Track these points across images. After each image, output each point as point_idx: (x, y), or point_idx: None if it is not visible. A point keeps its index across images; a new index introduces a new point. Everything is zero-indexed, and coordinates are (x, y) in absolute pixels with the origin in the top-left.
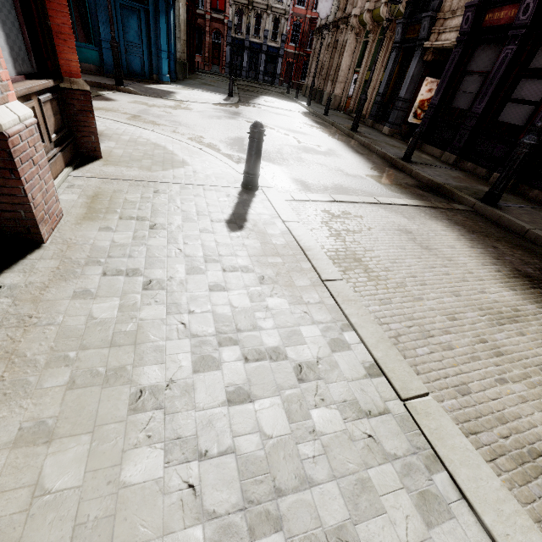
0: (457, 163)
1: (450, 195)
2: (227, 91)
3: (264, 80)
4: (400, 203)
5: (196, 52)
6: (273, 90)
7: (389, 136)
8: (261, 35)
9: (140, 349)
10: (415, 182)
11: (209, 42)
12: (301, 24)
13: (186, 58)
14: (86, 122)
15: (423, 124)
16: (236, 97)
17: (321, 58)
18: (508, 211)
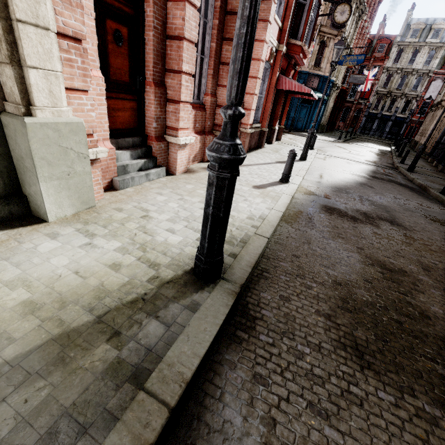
0: (443, 170)
1: (398, 169)
2: (341, 138)
3: (387, 137)
4: (361, 162)
5: (341, 121)
6: (385, 142)
7: (427, 162)
8: (392, 111)
9: (281, 150)
10: (389, 166)
11: (352, 115)
12: (430, 103)
13: (329, 123)
14: (281, 133)
15: (441, 154)
16: (342, 140)
17: (426, 123)
18: (415, 173)
